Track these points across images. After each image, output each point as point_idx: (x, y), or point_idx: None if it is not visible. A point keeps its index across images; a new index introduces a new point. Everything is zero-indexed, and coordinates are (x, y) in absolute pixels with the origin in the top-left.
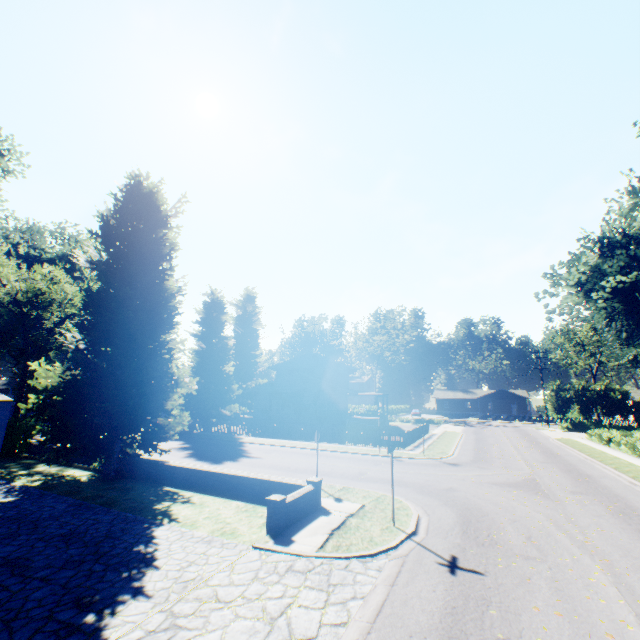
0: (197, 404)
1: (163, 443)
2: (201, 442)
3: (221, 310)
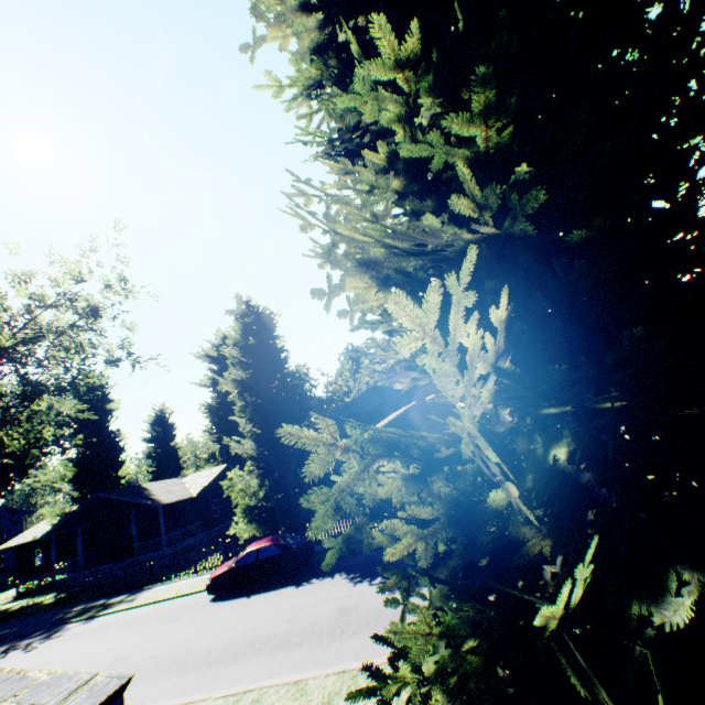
0: (282, 500)
1: (316, 595)
2: (376, 562)
3: (269, 331)
